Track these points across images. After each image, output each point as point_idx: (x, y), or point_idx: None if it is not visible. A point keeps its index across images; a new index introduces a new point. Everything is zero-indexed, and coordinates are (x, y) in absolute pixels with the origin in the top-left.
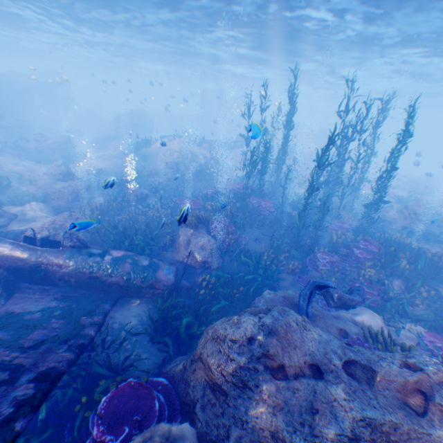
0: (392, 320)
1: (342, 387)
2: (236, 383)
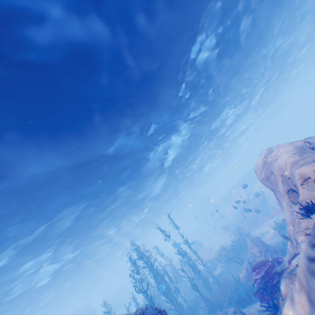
0: None
1: None
2: None
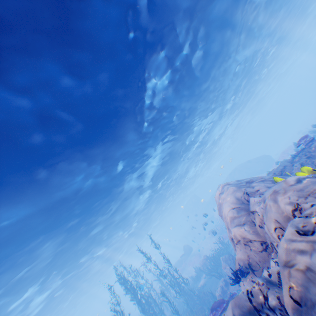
0: None
1: None
2: None
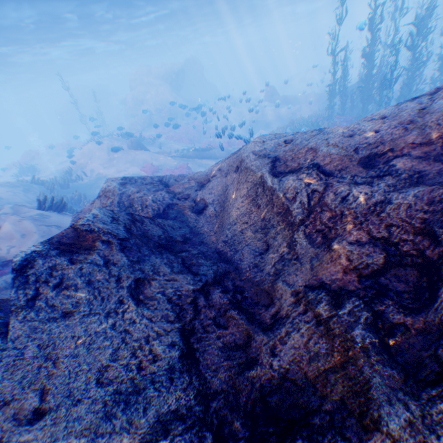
0: None
1: None
2: None
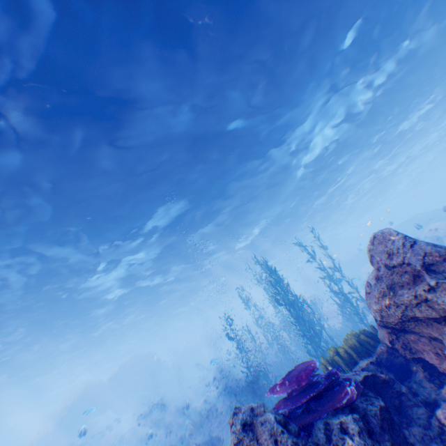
0: None
1: None
2: None
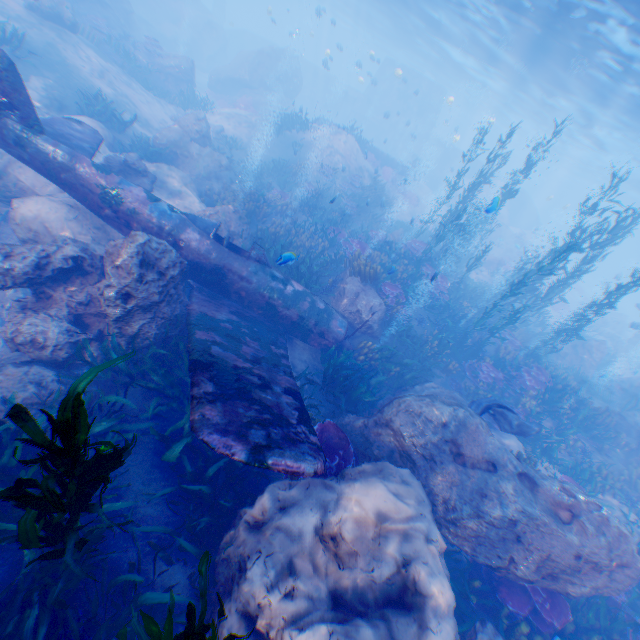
0: (532, 454)
1: (510, 486)
2: (423, 454)
